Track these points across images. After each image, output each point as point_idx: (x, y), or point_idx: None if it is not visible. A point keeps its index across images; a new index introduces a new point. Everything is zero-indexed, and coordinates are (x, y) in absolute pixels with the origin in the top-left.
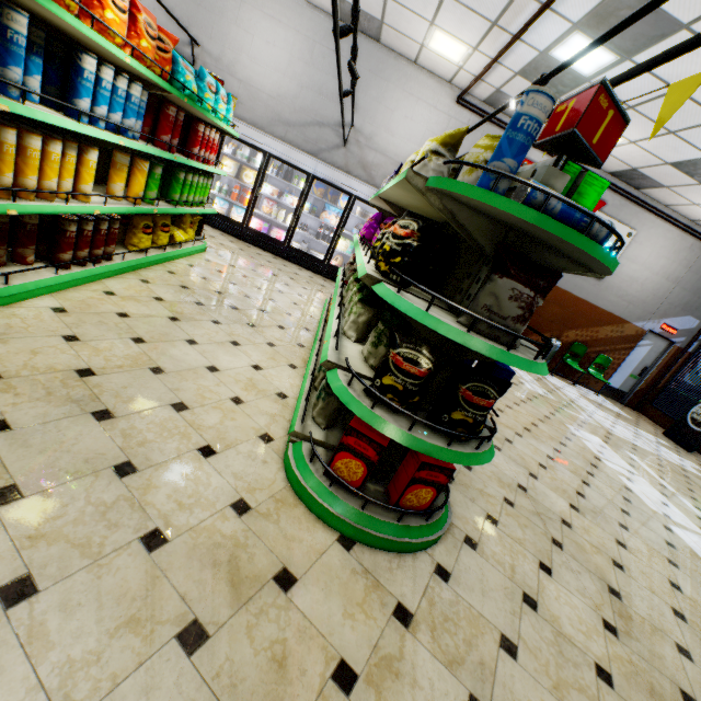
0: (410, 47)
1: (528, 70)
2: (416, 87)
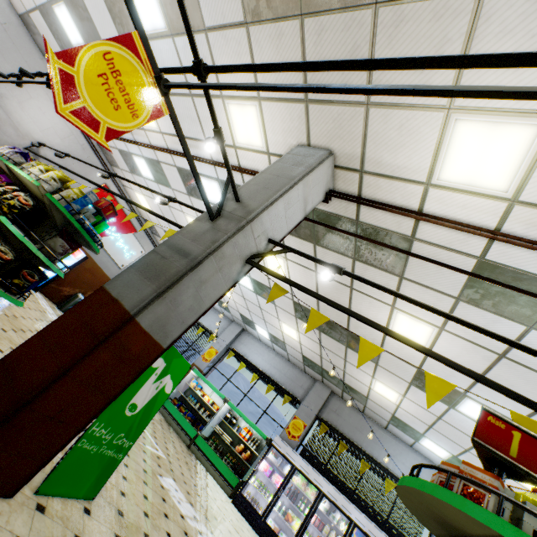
0: None
1: (123, 152)
2: None
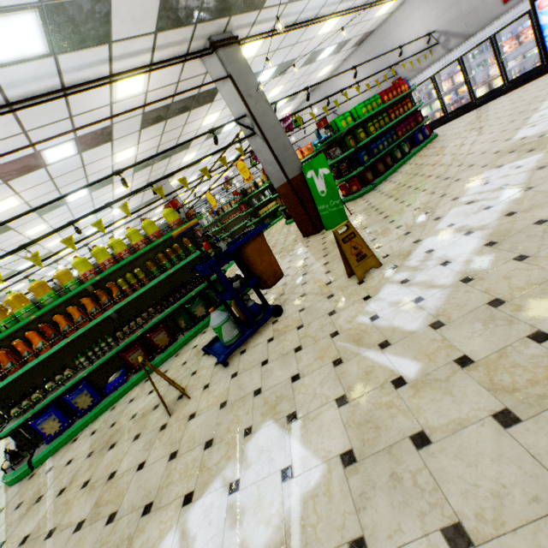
0: (381, 19)
1: None
2: (401, 17)
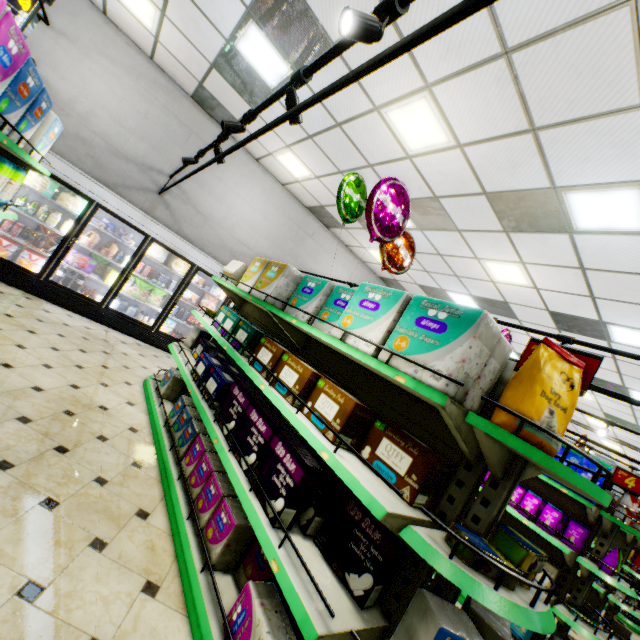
0: None
1: None
2: None
